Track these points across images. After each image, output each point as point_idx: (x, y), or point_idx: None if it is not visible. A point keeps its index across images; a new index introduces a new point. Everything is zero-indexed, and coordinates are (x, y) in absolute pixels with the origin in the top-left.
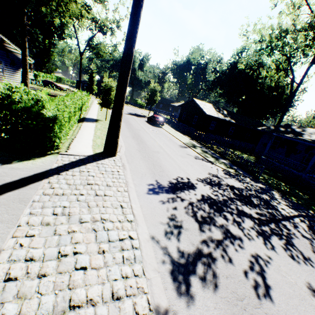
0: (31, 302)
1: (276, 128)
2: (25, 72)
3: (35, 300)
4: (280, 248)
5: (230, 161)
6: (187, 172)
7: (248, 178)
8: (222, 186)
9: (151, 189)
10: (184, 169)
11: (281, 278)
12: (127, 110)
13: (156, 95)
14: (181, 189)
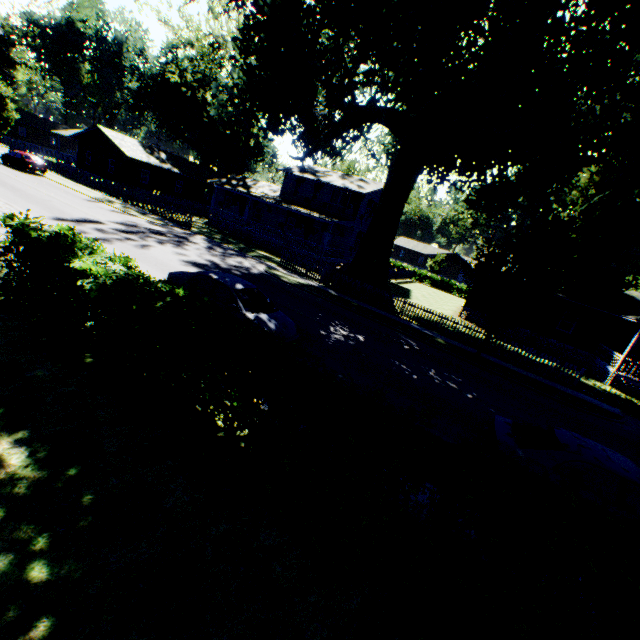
0: (0, 232)
1: (229, 181)
2: None
3: (2, 232)
4: (170, 246)
5: (163, 217)
6: (97, 217)
7: (177, 228)
8: (139, 227)
9: (55, 219)
10: (93, 215)
11: (159, 249)
12: None
13: (7, 108)
14: (89, 223)
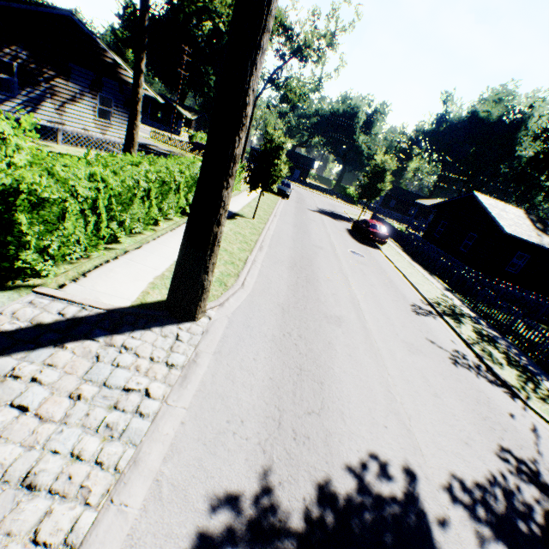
0: None
1: None
2: (133, 115)
3: None
4: None
5: None
6: (414, 431)
7: None
8: None
9: (209, 544)
10: (404, 412)
11: None
12: (319, 204)
13: (382, 179)
14: None
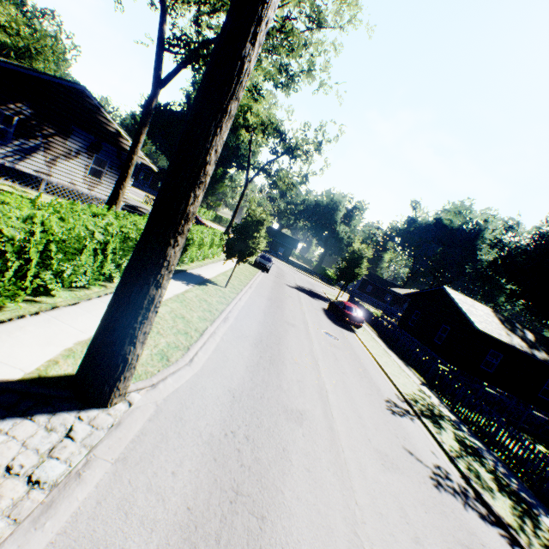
0: None
1: None
2: (123, 176)
3: None
4: None
5: None
6: None
7: None
8: None
9: None
10: None
11: None
12: (298, 281)
13: (359, 265)
14: None
